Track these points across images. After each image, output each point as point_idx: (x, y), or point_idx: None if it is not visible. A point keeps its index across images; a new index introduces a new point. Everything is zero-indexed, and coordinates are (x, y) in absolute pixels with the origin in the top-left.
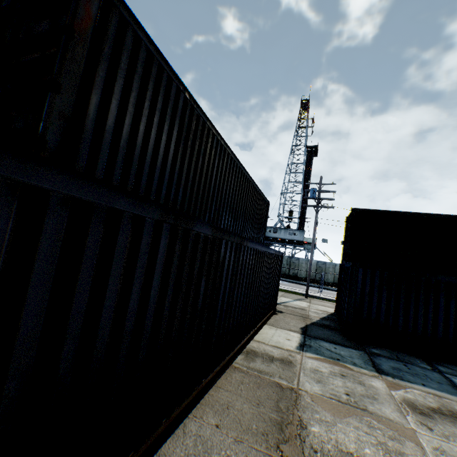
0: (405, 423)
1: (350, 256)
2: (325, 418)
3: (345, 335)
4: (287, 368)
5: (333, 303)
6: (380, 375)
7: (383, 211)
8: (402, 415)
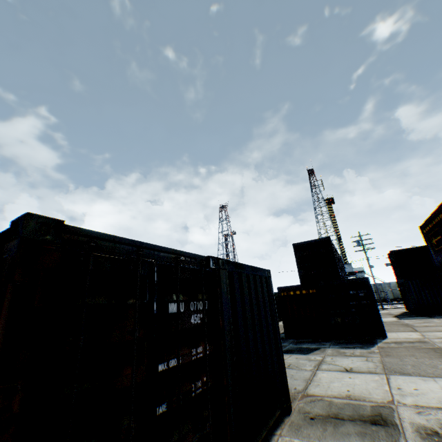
0: (441, 322)
1: (400, 276)
2: (417, 324)
3: (416, 315)
4: (398, 322)
5: (402, 308)
6: (434, 318)
7: (406, 249)
8: (441, 321)
